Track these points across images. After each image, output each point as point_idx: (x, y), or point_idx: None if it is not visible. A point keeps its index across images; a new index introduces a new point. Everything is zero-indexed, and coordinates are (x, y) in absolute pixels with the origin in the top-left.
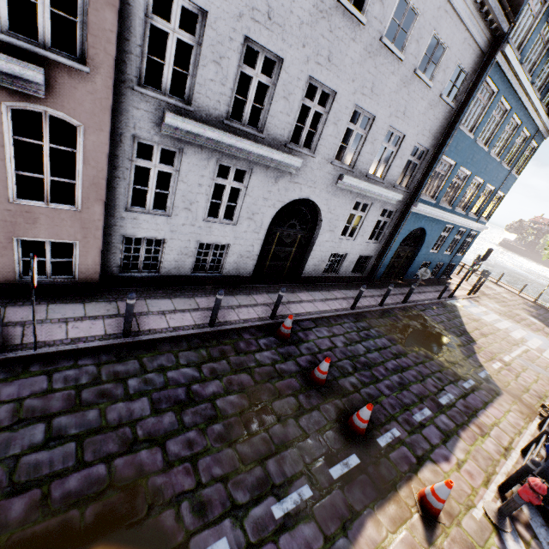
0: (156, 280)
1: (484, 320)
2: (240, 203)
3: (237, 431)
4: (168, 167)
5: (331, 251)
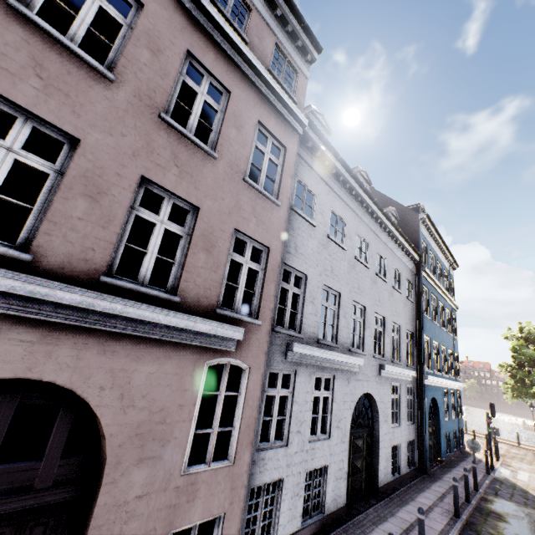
0: None
1: None
2: (329, 412)
3: None
4: (285, 390)
5: (390, 445)
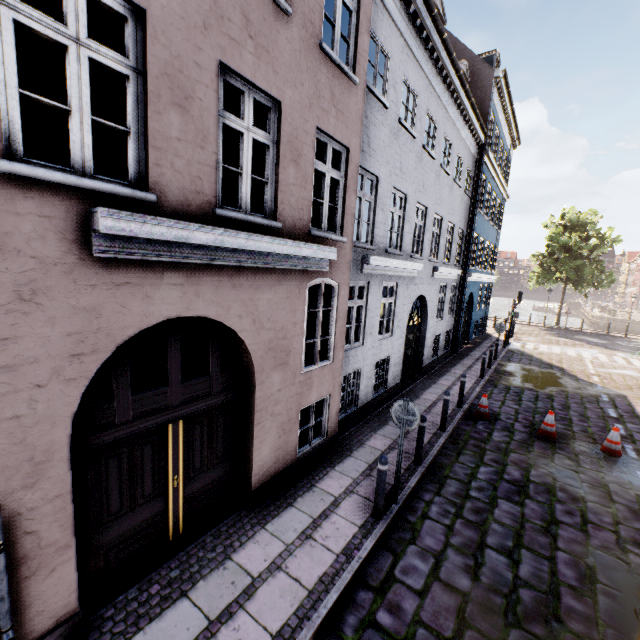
0: (356, 415)
1: (544, 351)
2: (392, 315)
3: (572, 491)
4: (360, 301)
5: (433, 335)
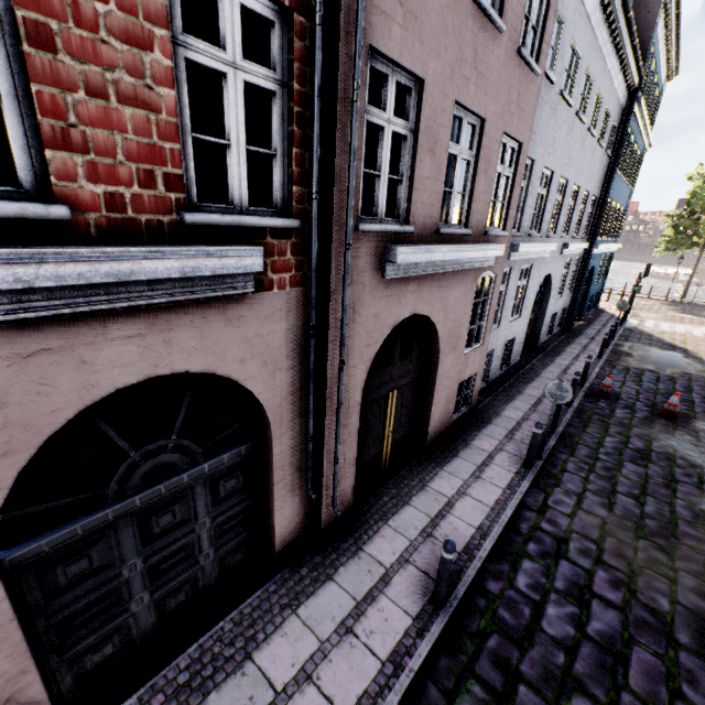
0: (485, 390)
1: (665, 330)
2: (522, 297)
3: (690, 460)
4: (502, 286)
5: (551, 314)
